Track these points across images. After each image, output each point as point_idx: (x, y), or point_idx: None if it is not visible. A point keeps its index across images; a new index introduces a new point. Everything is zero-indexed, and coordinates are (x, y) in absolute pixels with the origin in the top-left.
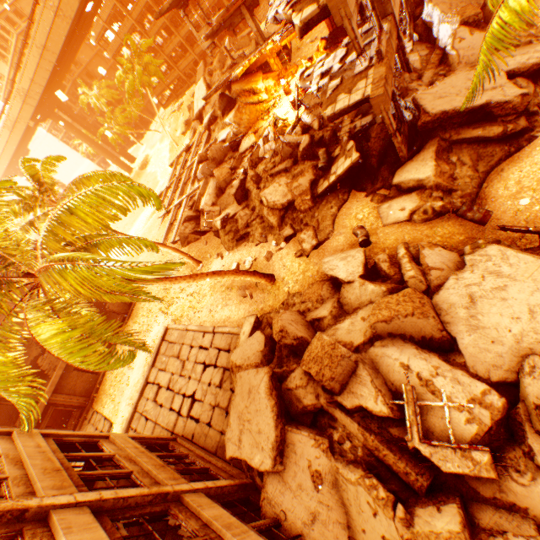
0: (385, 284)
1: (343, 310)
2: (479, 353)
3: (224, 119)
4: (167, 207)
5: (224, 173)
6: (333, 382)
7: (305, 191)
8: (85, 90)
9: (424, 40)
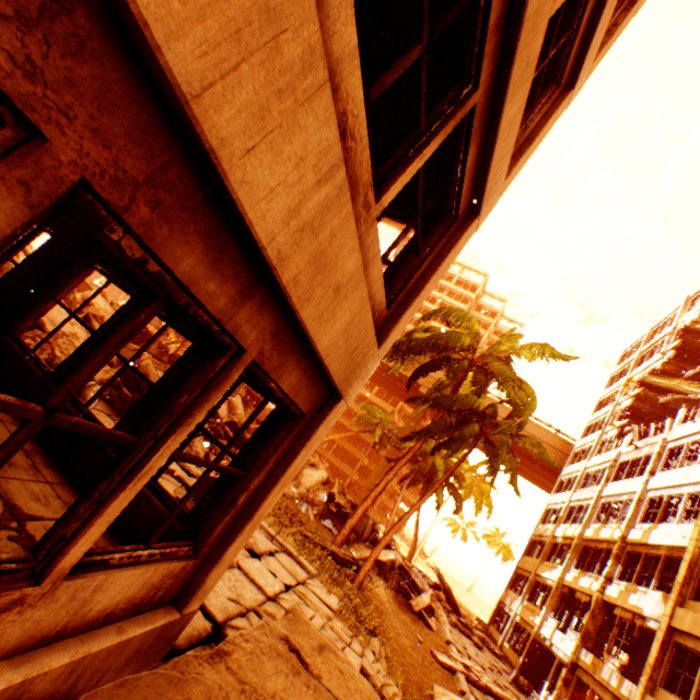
0: None
1: None
2: None
3: None
4: None
5: None
6: None
7: (106, 318)
8: None
9: None
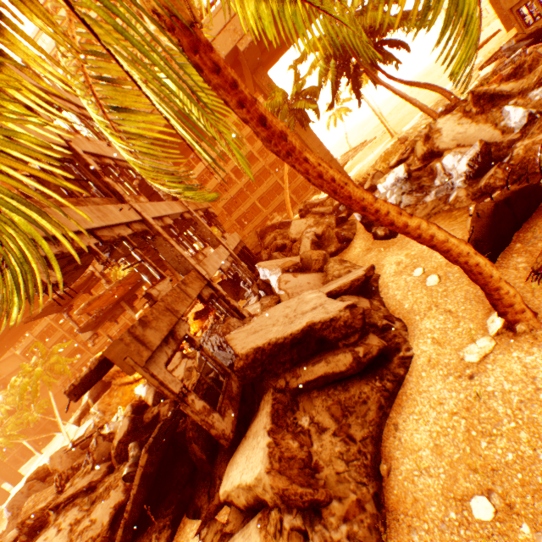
0: None
1: None
2: None
3: None
4: None
5: (42, 499)
6: None
7: (98, 536)
8: None
9: (269, 292)
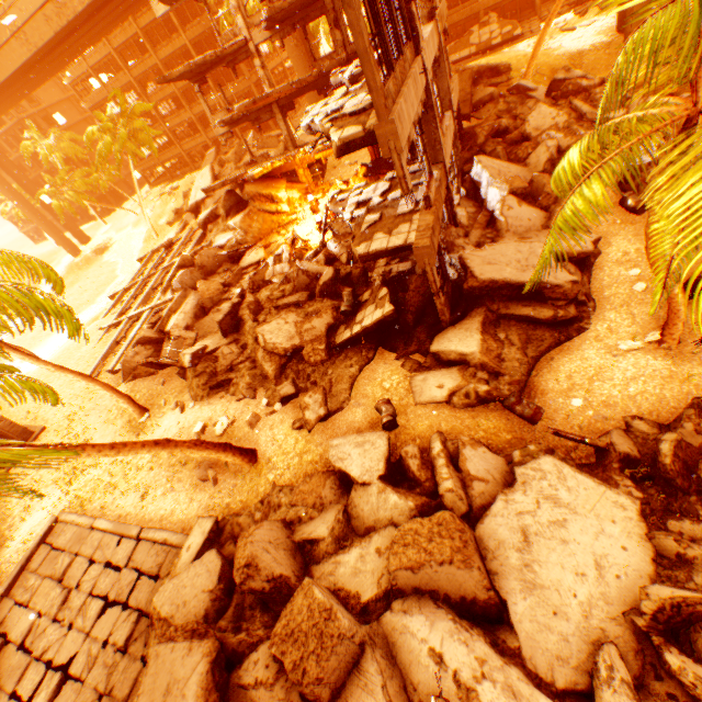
0: (413, 496)
1: (351, 527)
2: (539, 633)
3: (227, 220)
4: (117, 317)
5: (213, 288)
6: (321, 686)
7: (320, 336)
8: (35, 135)
9: (472, 197)
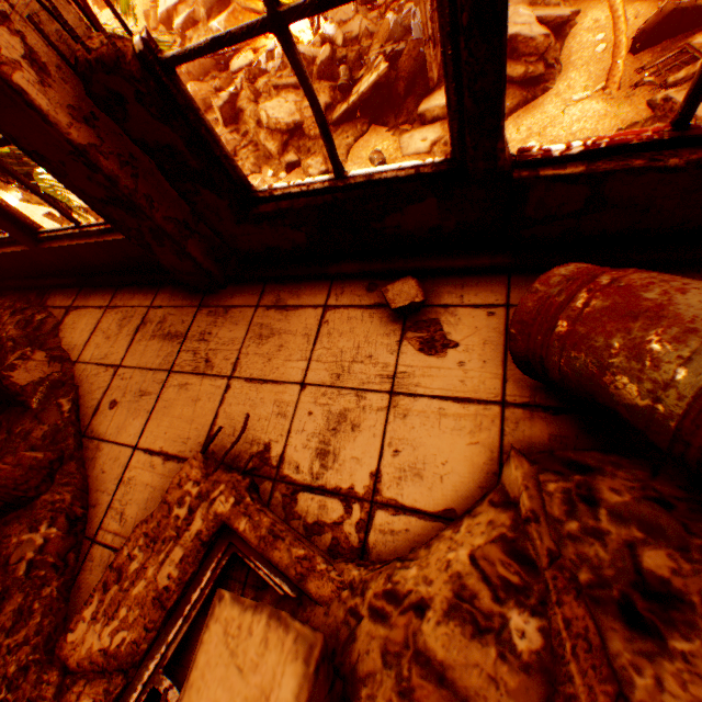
0: None
1: None
2: None
3: (209, 24)
4: None
5: (205, 90)
6: None
7: None
8: None
9: None
